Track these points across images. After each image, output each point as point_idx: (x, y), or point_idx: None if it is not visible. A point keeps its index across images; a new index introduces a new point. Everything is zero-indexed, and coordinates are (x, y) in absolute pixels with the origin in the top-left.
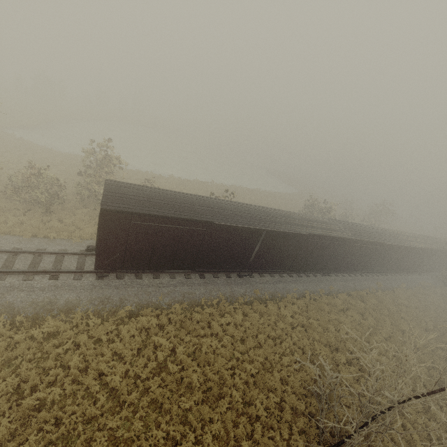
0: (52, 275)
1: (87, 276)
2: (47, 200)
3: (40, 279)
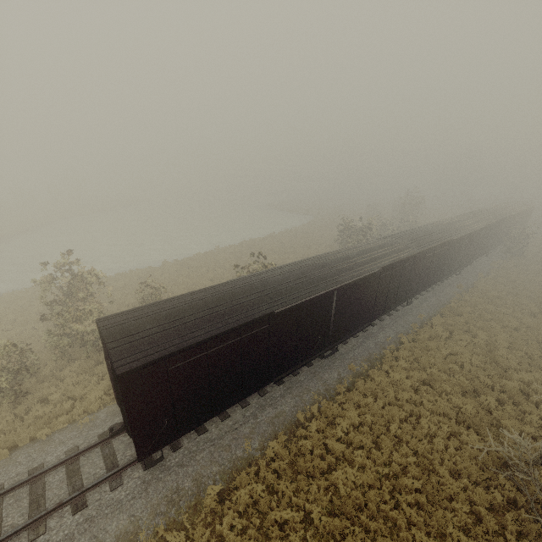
0: (75, 504)
1: (129, 472)
2: (9, 380)
3: (58, 521)
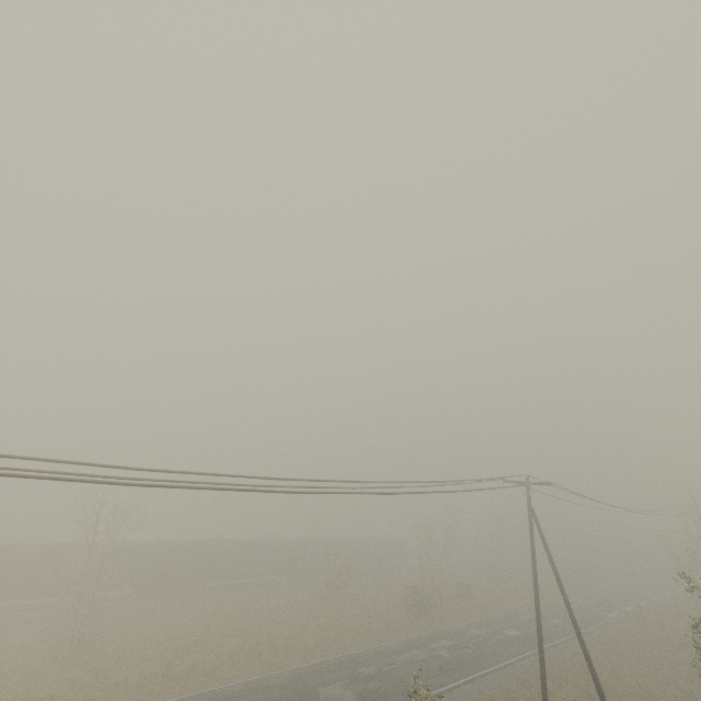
0: None
1: None
2: None
3: None
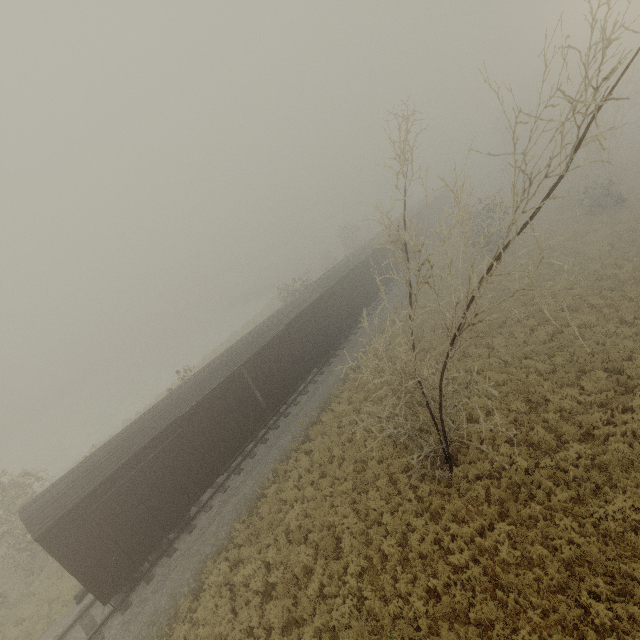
0: None
1: (109, 625)
2: None
3: None
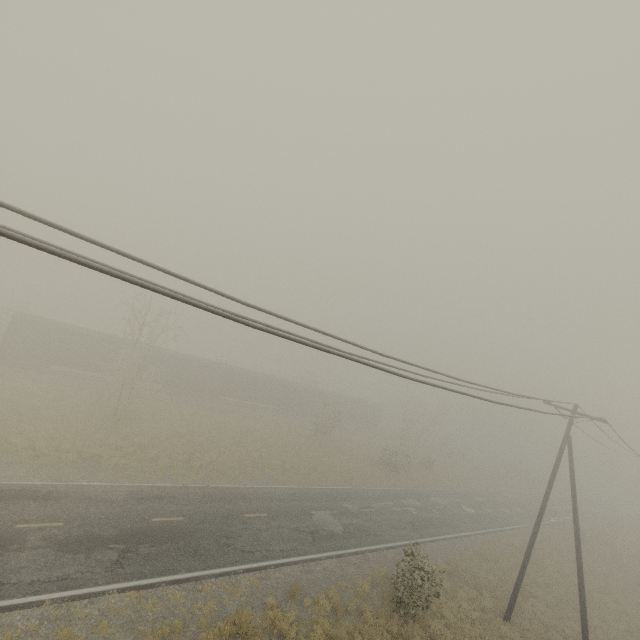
0: None
1: None
2: None
3: None
